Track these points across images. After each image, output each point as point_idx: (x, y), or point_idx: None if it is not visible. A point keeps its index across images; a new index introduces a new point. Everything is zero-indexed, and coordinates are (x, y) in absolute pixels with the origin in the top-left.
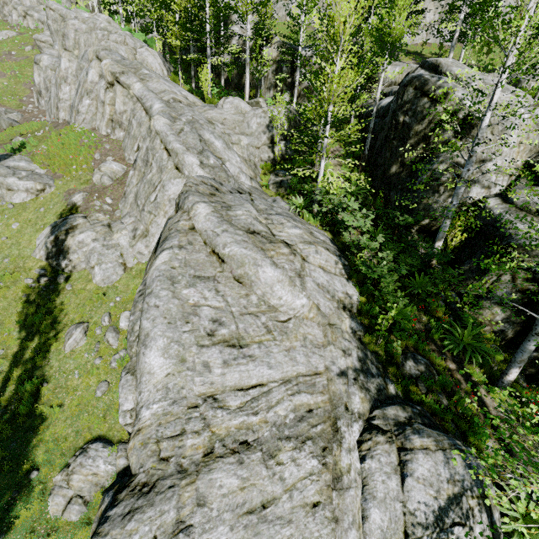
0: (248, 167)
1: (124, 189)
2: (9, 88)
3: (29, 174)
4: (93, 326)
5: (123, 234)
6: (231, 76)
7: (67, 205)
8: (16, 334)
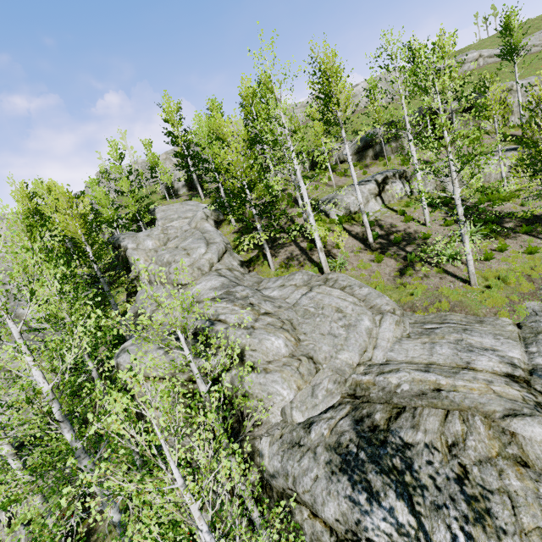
0: None
1: None
2: None
3: None
4: None
5: None
6: None
7: None
8: None
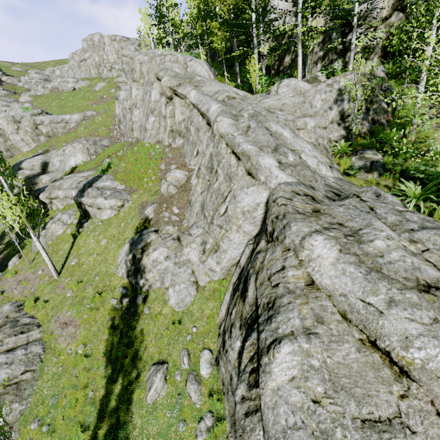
0: (320, 153)
1: (188, 195)
2: (102, 122)
3: (112, 193)
4: (173, 369)
5: (192, 248)
6: (271, 63)
7: (141, 219)
8: (103, 370)
